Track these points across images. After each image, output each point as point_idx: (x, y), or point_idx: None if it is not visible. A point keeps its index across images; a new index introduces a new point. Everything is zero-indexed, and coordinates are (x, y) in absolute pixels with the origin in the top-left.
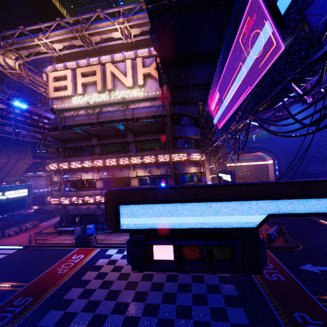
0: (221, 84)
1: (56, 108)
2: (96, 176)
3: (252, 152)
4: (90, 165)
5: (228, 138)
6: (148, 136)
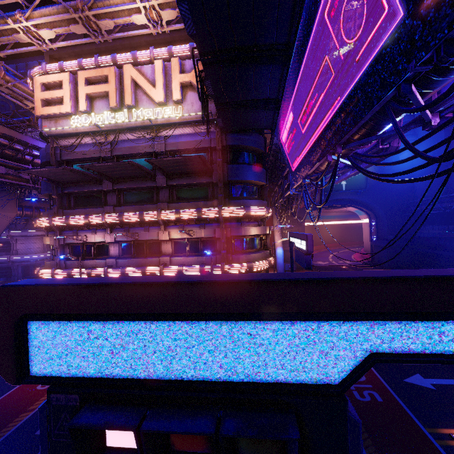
0: (296, 98)
1: (47, 132)
2: (109, 237)
3: (341, 206)
4: (100, 221)
5: (306, 184)
6: (188, 179)
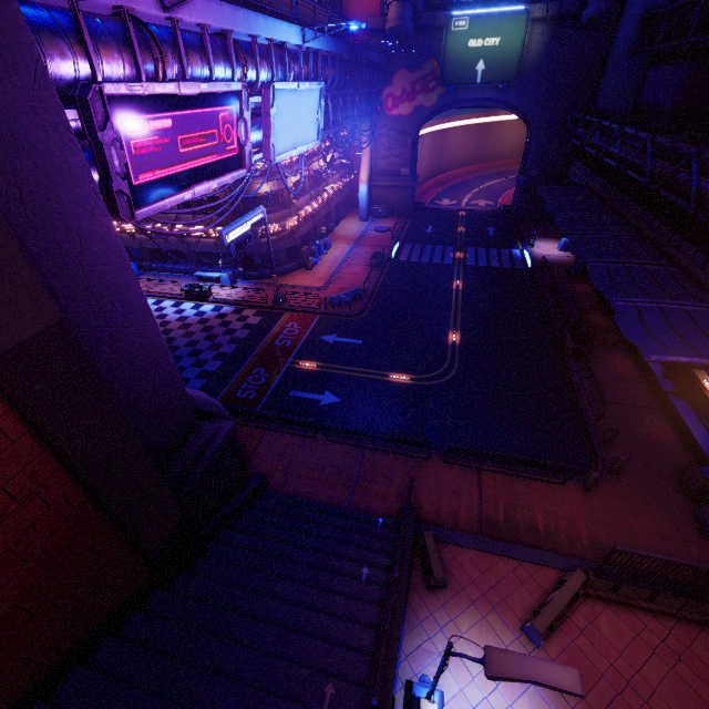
0: None
1: None
2: None
3: (489, 106)
4: None
5: None
6: None
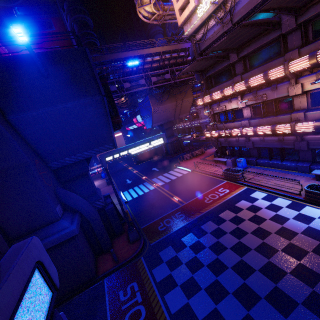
0: None
1: (187, 35)
2: (241, 103)
3: None
4: (231, 92)
5: None
6: None
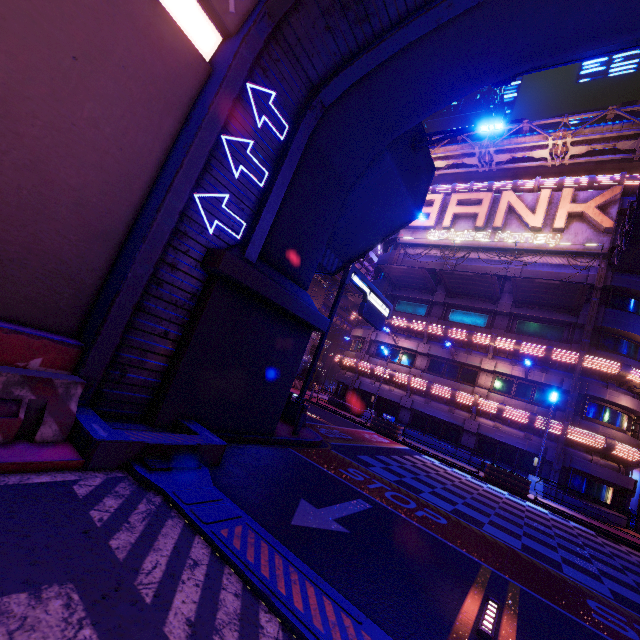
0: None
1: (401, 240)
2: (423, 347)
3: None
4: (421, 328)
5: None
6: (541, 312)
